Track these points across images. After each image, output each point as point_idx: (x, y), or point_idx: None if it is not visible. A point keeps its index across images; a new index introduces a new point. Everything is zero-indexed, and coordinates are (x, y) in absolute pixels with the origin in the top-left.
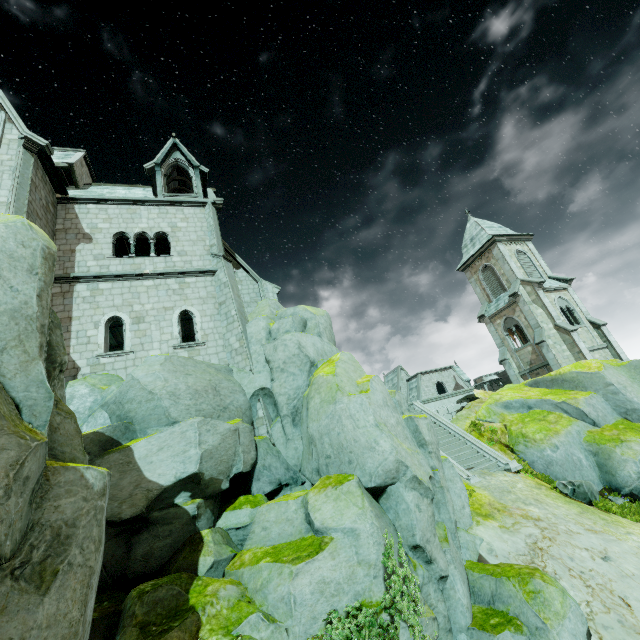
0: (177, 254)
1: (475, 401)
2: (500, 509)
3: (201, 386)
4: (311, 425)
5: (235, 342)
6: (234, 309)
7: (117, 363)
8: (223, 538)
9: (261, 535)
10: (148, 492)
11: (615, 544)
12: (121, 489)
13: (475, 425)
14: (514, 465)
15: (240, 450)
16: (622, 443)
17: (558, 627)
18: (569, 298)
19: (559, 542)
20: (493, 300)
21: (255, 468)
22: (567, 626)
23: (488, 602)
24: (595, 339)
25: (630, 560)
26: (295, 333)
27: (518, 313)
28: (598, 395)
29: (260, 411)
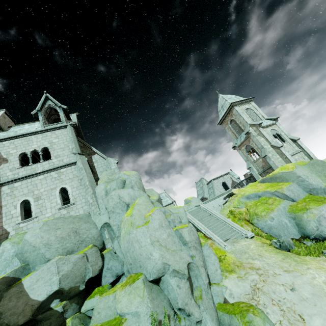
0: (54, 157)
1: (233, 196)
2: (238, 265)
3: (65, 233)
4: (121, 246)
5: (90, 199)
6: (87, 181)
7: (29, 225)
8: (80, 320)
9: (97, 317)
10: (32, 306)
11: (299, 278)
12: (18, 308)
13: (231, 212)
14: (250, 234)
15: (89, 265)
16: (307, 210)
17: None
18: (277, 128)
19: (268, 282)
20: (238, 137)
21: (102, 270)
22: None
23: None
24: (294, 148)
25: (306, 288)
26: (116, 190)
27: (251, 142)
28: (294, 183)
29: (106, 235)
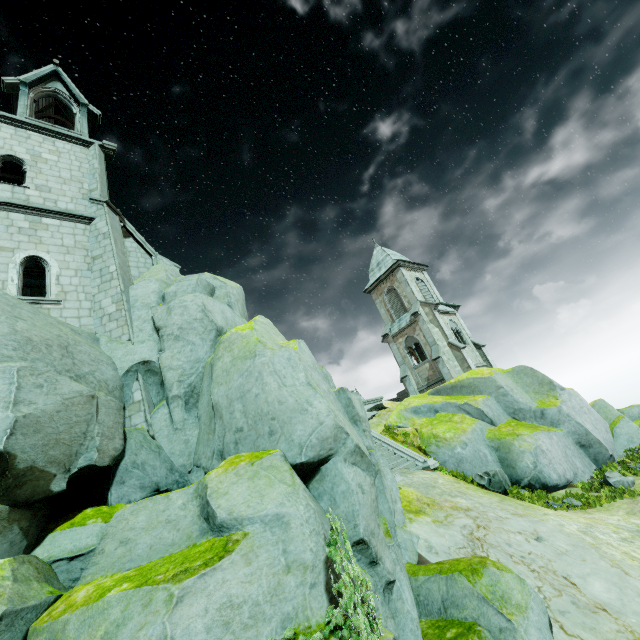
0: (35, 187)
1: (384, 410)
2: (429, 503)
3: (40, 337)
4: (216, 390)
5: (110, 305)
6: (114, 264)
7: None
8: (38, 573)
9: (116, 554)
10: None
11: (541, 524)
12: None
13: (388, 429)
14: (432, 462)
15: (96, 430)
16: (518, 436)
17: (524, 622)
18: (457, 322)
19: (493, 529)
20: (396, 320)
21: (119, 465)
22: (532, 619)
23: (438, 611)
24: (478, 358)
25: (559, 537)
26: (199, 294)
27: (418, 332)
28: (491, 398)
29: (137, 393)
